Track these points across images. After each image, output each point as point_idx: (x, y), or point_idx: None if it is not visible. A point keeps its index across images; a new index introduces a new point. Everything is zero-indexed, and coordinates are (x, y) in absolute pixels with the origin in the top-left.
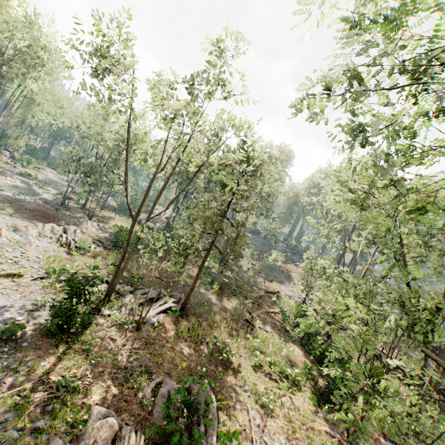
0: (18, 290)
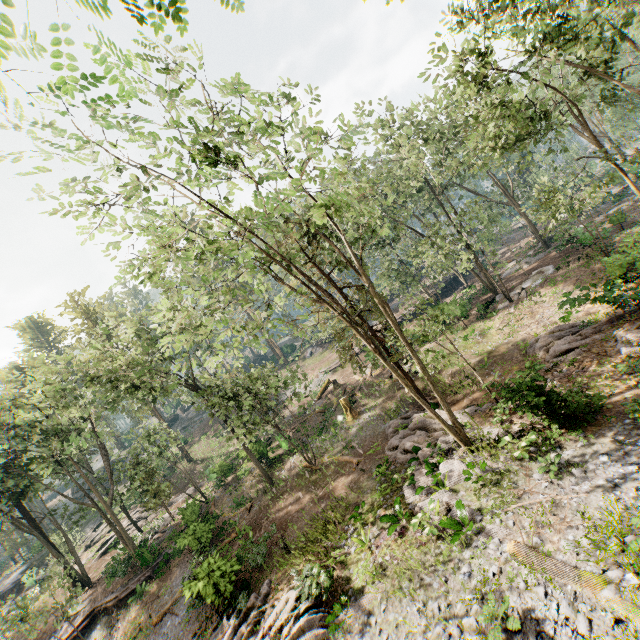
0: (556, 514)
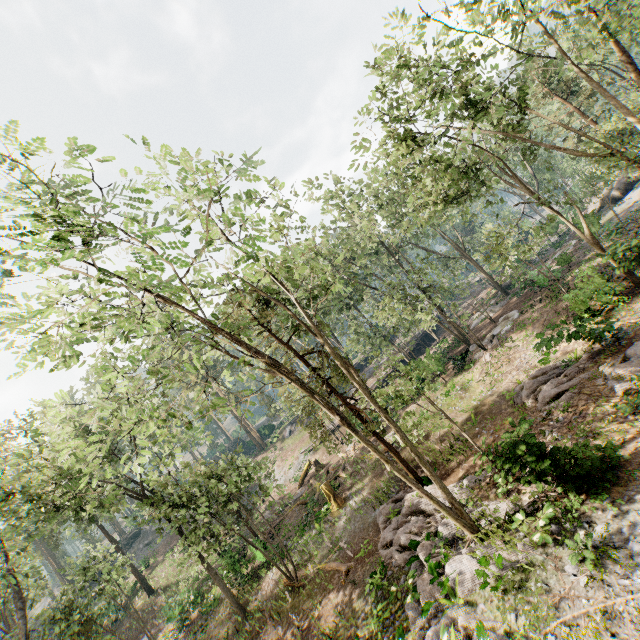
0: (614, 632)
